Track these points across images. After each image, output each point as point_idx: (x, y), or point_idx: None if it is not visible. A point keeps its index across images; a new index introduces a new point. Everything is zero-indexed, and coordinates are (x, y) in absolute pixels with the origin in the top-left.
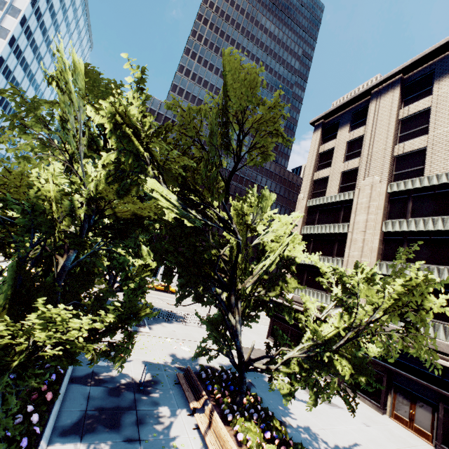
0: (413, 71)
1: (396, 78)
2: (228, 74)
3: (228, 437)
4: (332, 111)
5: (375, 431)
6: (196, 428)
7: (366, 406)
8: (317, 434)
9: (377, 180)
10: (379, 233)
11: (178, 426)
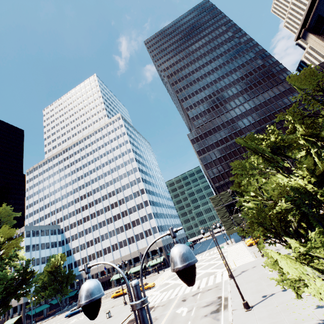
0: None
1: None
2: (294, 84)
3: None
4: (305, 19)
5: None
6: None
7: None
8: None
9: None
10: None
11: None
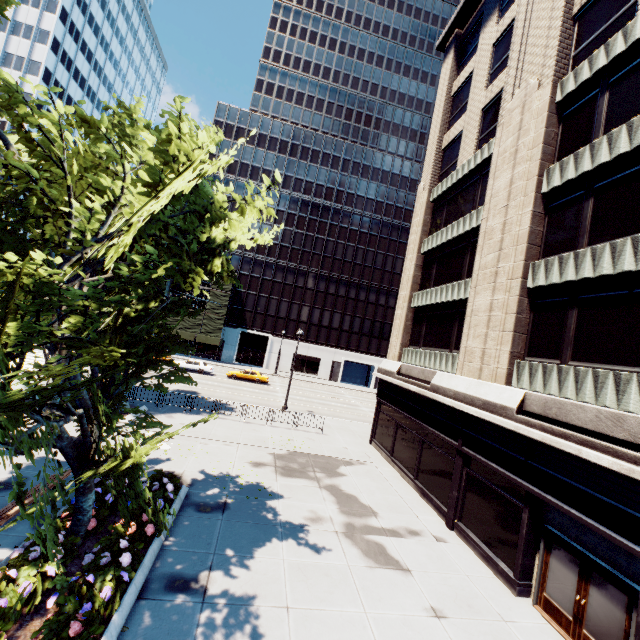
0: None
1: None
2: None
3: None
4: (469, 1)
5: (449, 632)
6: None
7: (486, 574)
8: (252, 617)
9: (534, 86)
10: (533, 198)
11: None
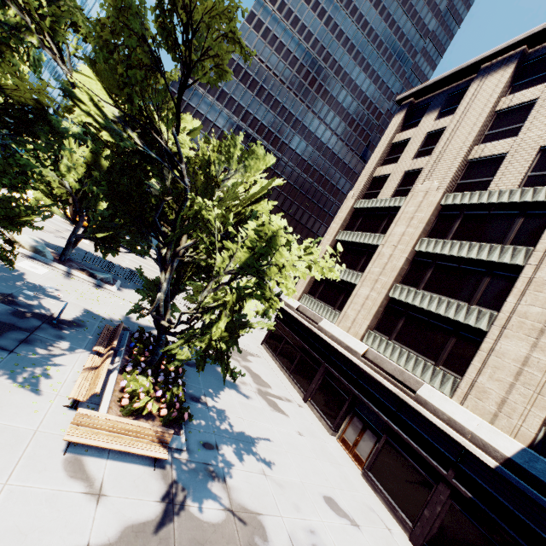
0: (543, 43)
1: (517, 50)
2: None
3: (102, 375)
4: (427, 88)
5: (305, 441)
6: (88, 367)
7: (319, 424)
8: (230, 419)
9: (435, 187)
10: (410, 251)
11: (69, 359)
